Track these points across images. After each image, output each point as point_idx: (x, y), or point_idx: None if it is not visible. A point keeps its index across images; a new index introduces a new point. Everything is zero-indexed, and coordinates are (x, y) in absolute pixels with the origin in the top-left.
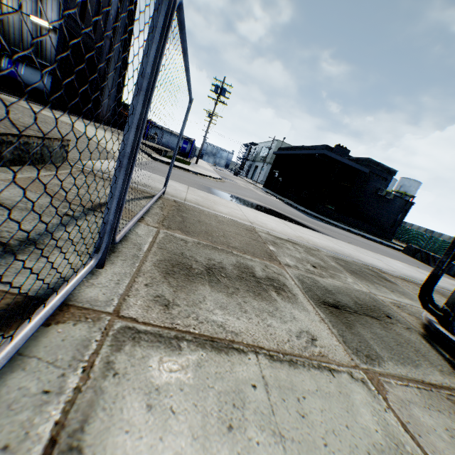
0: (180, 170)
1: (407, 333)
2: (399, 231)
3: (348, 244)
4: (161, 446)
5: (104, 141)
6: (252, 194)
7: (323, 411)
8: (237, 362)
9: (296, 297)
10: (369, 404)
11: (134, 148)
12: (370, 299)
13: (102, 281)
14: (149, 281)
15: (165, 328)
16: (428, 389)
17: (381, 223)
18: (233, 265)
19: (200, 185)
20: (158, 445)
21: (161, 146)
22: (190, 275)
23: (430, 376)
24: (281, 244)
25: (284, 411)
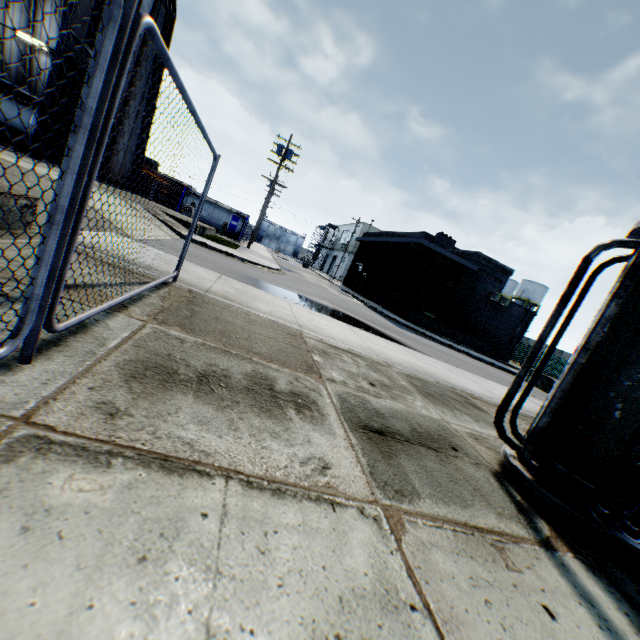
0: (220, 254)
1: (474, 468)
2: (519, 350)
3: (439, 361)
4: (22, 574)
5: (107, 208)
6: (321, 292)
7: (296, 549)
8: (192, 486)
9: (325, 418)
10: (371, 544)
11: (78, 202)
12: (439, 427)
13: (22, 379)
14: (99, 384)
15: (97, 441)
16: (469, 533)
17: (495, 338)
18: (245, 374)
19: (244, 276)
20: (19, 573)
21: (201, 221)
22: (170, 381)
23: (481, 518)
24: (335, 355)
25: (237, 545)
